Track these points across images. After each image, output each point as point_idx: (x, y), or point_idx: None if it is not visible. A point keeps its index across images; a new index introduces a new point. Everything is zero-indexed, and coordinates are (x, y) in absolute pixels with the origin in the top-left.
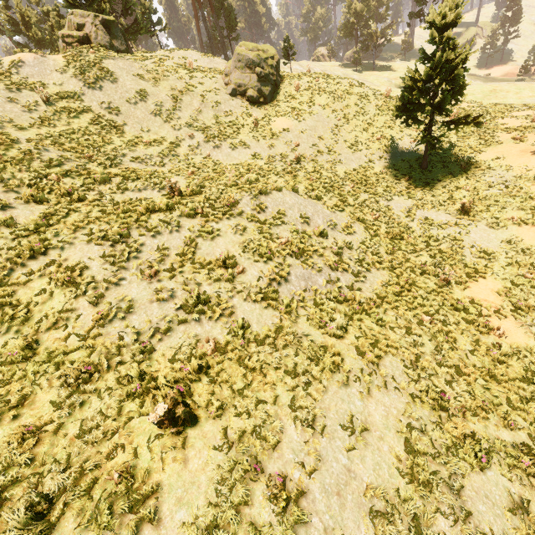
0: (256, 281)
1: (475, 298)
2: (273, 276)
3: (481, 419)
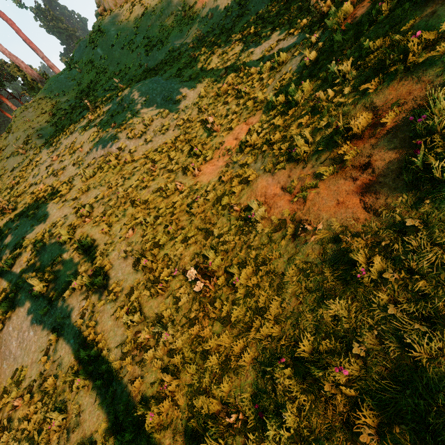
0: (83, 155)
1: (226, 141)
2: (89, 150)
3: (93, 225)
